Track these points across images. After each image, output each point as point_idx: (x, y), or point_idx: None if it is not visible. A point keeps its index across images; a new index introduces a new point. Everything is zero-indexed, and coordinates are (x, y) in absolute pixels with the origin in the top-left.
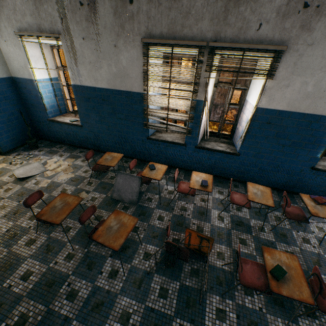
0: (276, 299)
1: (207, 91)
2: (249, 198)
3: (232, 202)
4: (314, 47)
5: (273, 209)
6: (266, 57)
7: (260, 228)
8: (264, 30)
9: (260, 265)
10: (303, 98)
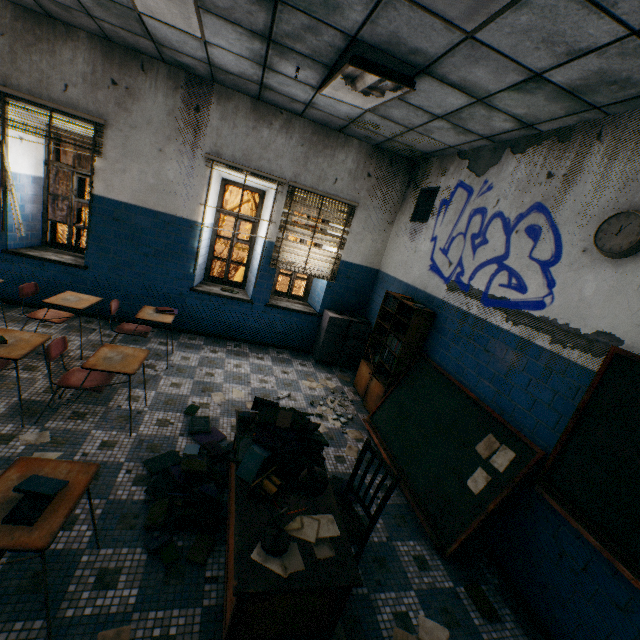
0: (31, 411)
1: (5, 156)
2: (47, 301)
3: (29, 316)
4: (139, 132)
5: (132, 343)
6: (84, 127)
7: (83, 358)
8: (74, 94)
9: (0, 360)
10: (148, 191)
